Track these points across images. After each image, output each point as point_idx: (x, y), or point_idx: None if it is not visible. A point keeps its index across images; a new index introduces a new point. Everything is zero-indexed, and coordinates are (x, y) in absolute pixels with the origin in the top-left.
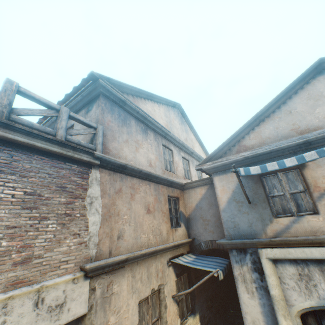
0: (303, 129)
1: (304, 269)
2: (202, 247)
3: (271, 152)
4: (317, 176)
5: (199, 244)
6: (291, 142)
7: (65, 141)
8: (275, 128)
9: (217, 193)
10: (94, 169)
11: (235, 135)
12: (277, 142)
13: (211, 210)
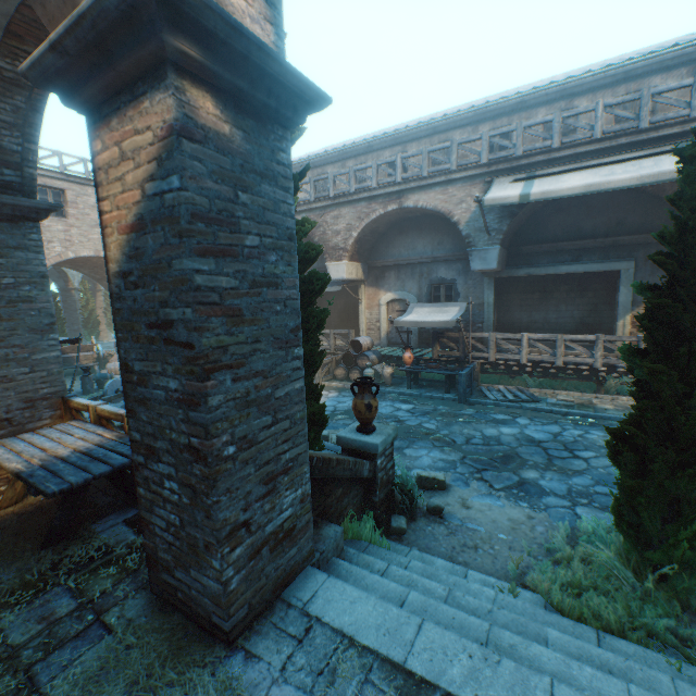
0: None
1: None
2: None
3: None
4: None
5: None
6: None
7: None
8: None
9: None
10: None
11: None
12: None
13: None
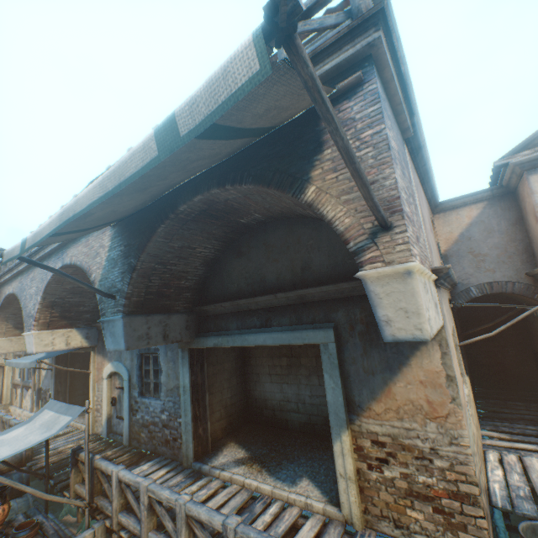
0: None
1: None
2: (471, 294)
3: None
4: None
5: (466, 290)
6: None
7: (406, 83)
8: None
9: (535, 201)
10: (404, 145)
11: None
12: None
13: (490, 240)
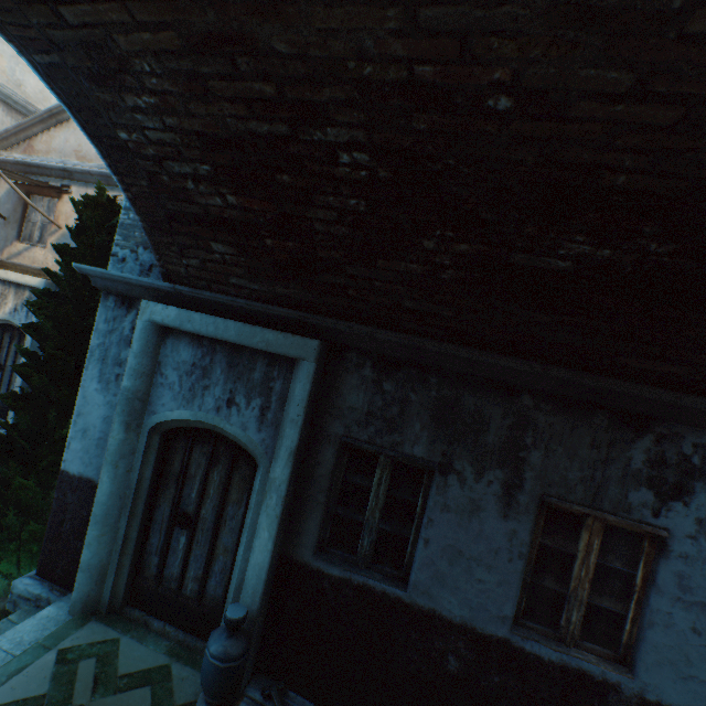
0: (83, 156)
1: (7, 291)
2: None
3: (41, 168)
4: (64, 213)
5: None
6: (55, 163)
7: None
8: (67, 141)
9: None
10: None
11: (25, 127)
12: (46, 158)
13: None
